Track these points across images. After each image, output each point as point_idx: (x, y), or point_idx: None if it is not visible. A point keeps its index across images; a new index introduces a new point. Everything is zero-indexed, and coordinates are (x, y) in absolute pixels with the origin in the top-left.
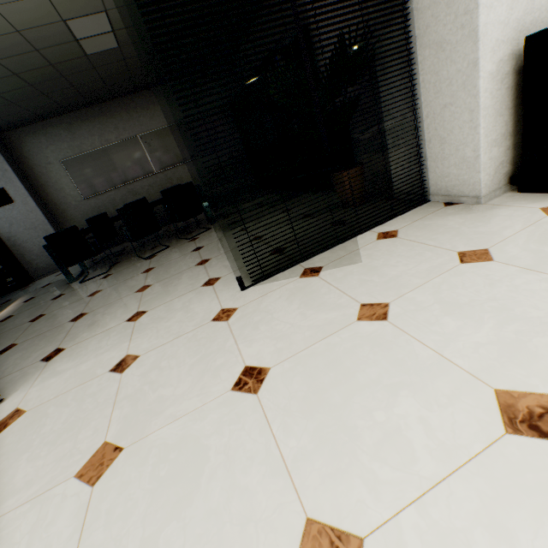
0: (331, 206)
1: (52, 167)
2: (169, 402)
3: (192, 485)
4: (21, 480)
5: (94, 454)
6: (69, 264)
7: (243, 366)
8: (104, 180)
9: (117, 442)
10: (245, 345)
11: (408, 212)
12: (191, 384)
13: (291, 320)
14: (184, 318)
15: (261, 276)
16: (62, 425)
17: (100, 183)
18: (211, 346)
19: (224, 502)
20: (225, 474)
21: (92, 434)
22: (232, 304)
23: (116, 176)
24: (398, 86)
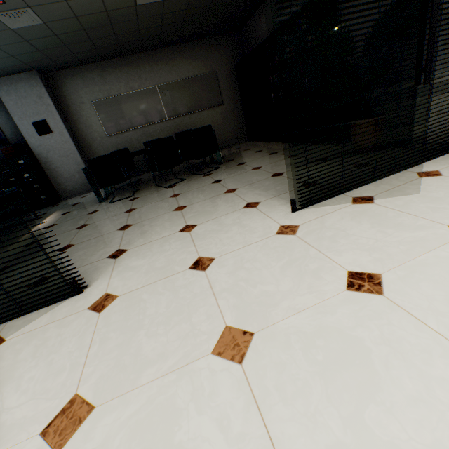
0: (342, 153)
1: (84, 106)
2: (278, 297)
3: (367, 372)
4: (151, 353)
5: (221, 335)
6: (104, 185)
7: (345, 270)
8: (124, 121)
9: (242, 327)
10: (333, 254)
11: (438, 158)
12: (293, 283)
13: (372, 236)
14: (243, 231)
15: (307, 201)
16: (167, 310)
17: (121, 124)
18: (293, 253)
19: (424, 390)
20: (403, 364)
21: (207, 319)
22: (290, 222)
23: (135, 119)
24: (447, 40)
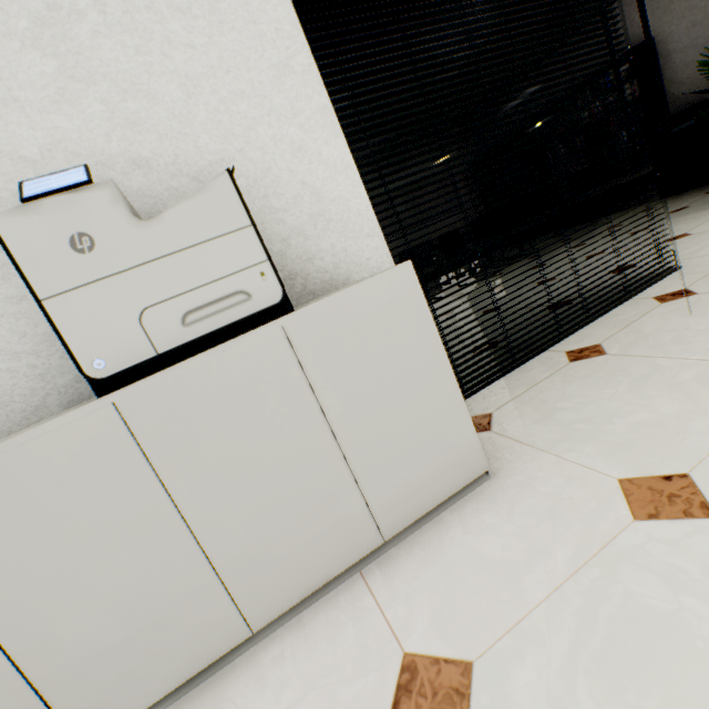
0: None
1: None
2: None
3: None
4: None
5: None
6: None
7: None
8: None
9: None
10: None
11: None
12: None
13: None
14: None
15: None
16: None
17: None
18: None
19: None
20: None
21: None
22: None
23: None
24: None
